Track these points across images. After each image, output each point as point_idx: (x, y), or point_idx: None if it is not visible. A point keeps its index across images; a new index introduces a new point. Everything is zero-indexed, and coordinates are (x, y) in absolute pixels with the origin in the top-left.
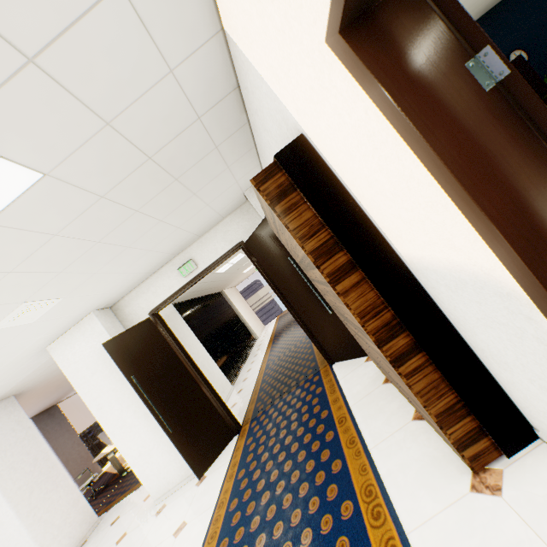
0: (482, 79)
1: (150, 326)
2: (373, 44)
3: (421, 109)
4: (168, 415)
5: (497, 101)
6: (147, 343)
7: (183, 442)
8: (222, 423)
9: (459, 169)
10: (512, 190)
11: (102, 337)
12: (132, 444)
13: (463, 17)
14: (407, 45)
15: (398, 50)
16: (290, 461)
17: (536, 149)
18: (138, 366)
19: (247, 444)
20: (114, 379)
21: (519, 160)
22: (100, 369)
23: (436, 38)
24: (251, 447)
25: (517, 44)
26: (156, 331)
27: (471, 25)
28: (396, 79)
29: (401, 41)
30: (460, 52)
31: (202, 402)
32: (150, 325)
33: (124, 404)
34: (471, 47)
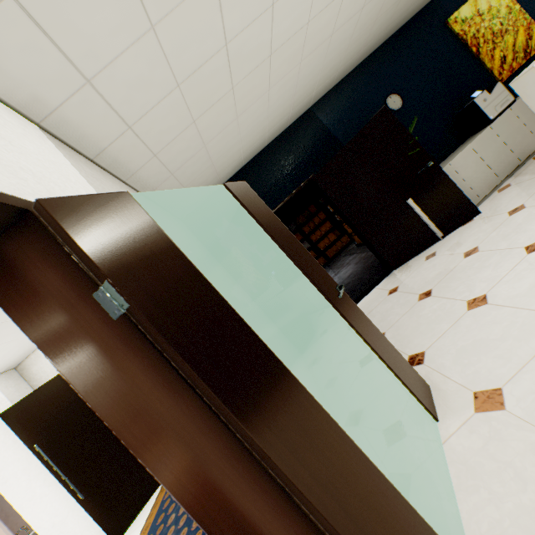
0: (111, 309)
1: (60, 384)
2: (0, 276)
3: (54, 341)
4: (80, 480)
5: (127, 329)
6: (55, 403)
7: (97, 506)
8: (145, 475)
9: (95, 398)
10: (147, 415)
11: (2, 404)
12: (44, 515)
13: (82, 253)
14: (35, 277)
15: (27, 283)
16: (186, 529)
17: (166, 373)
18: (43, 431)
19: (164, 498)
20: (18, 449)
21: (151, 385)
22: (2, 439)
23: (63, 270)
24: (166, 504)
25: (392, 88)
26: (67, 388)
27: (89, 260)
28: (26, 312)
29: (29, 273)
30: (87, 282)
31: (122, 456)
32: (60, 382)
33: (32, 474)
34: (96, 278)
